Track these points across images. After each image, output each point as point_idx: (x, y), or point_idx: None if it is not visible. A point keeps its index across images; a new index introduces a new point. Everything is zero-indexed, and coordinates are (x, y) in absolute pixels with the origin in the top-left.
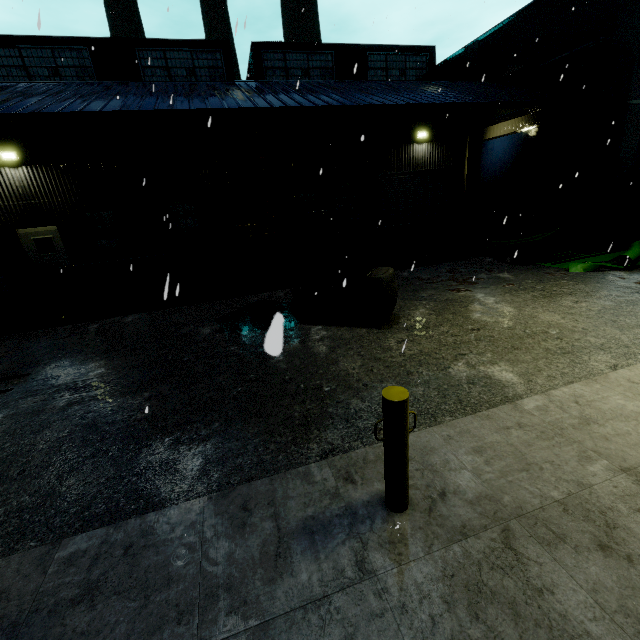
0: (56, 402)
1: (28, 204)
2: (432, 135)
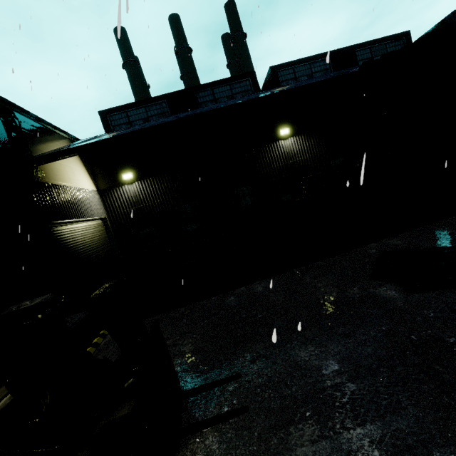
0: (354, 444)
1: (138, 208)
2: None
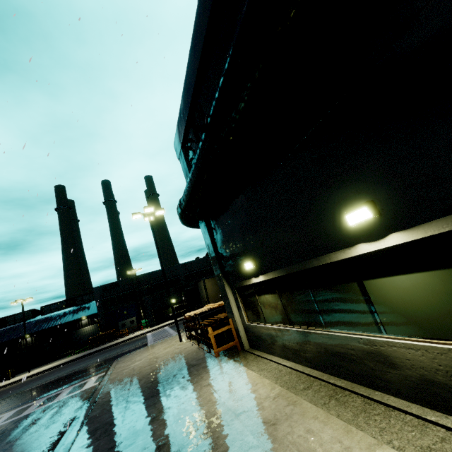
0: None
1: None
2: (88, 316)
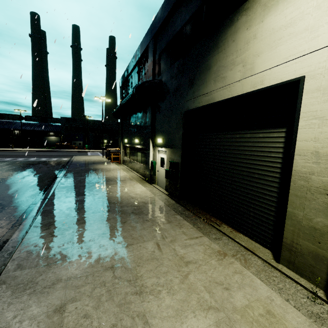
0: None
1: None
2: (54, 131)
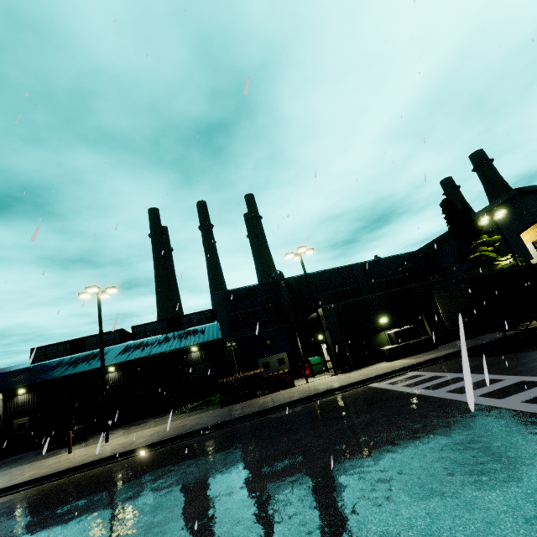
0: None
1: (22, 409)
2: (201, 347)
